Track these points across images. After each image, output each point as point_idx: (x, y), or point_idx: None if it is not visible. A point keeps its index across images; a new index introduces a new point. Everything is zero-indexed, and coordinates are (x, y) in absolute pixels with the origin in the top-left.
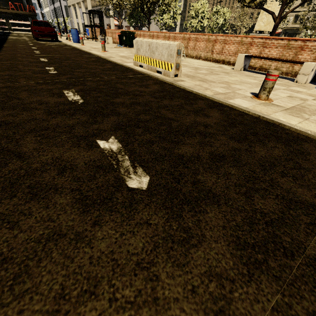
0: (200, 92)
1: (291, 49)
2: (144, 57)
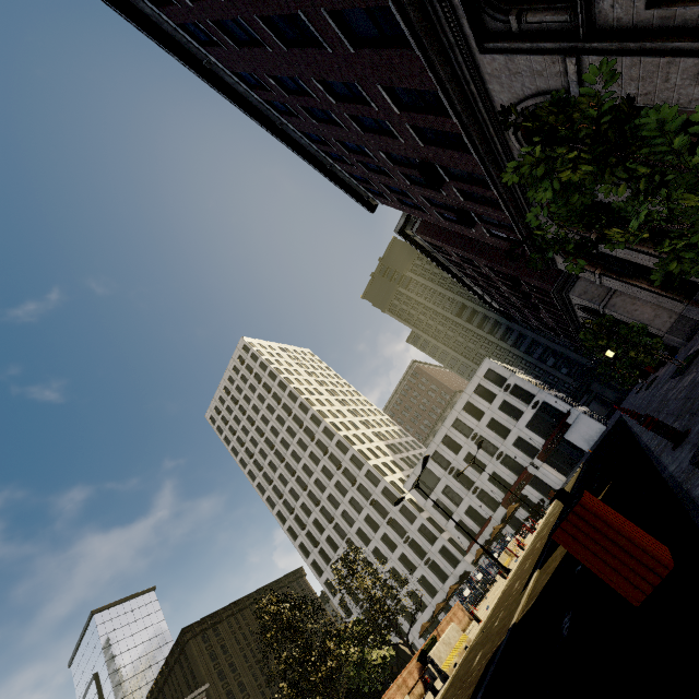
0: (486, 618)
1: (402, 686)
2: (448, 655)
